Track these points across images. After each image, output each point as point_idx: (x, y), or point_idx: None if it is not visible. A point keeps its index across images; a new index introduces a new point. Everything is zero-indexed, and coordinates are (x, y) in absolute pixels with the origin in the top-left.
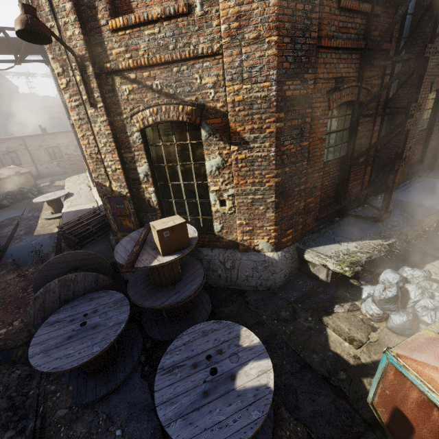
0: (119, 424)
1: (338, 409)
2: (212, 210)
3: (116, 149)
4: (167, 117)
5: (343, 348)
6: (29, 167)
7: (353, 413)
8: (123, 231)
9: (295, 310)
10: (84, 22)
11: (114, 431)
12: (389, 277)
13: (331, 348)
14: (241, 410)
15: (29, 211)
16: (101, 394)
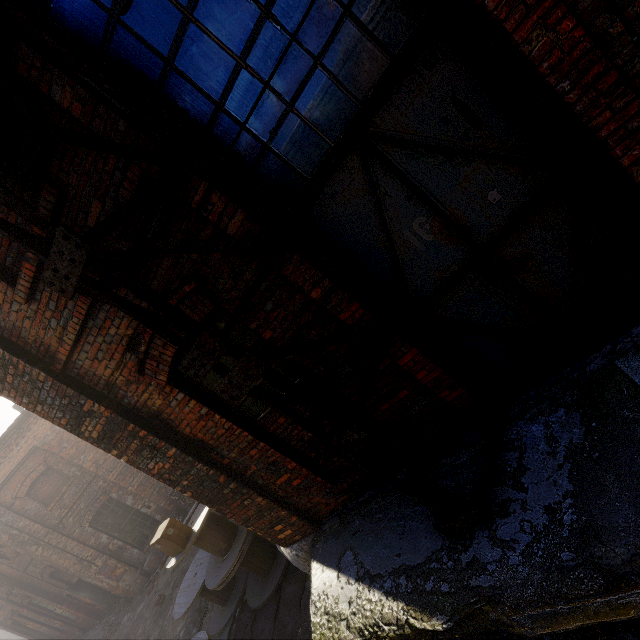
0: None
1: None
2: None
3: None
4: None
5: None
6: None
7: None
8: None
9: None
10: None
11: None
12: None
13: None
14: None
15: None
16: (214, 633)
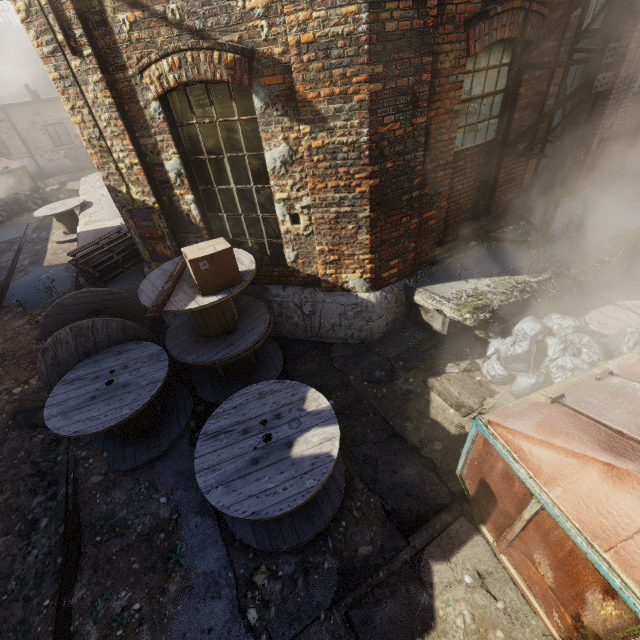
0: (163, 492)
1: (423, 481)
2: (281, 230)
3: (127, 130)
4: (197, 74)
5: (446, 415)
6: (24, 158)
7: (440, 485)
8: (158, 261)
9: (394, 369)
10: None
11: (158, 498)
12: (526, 328)
13: (431, 416)
14: (294, 478)
15: (34, 230)
16: (142, 462)
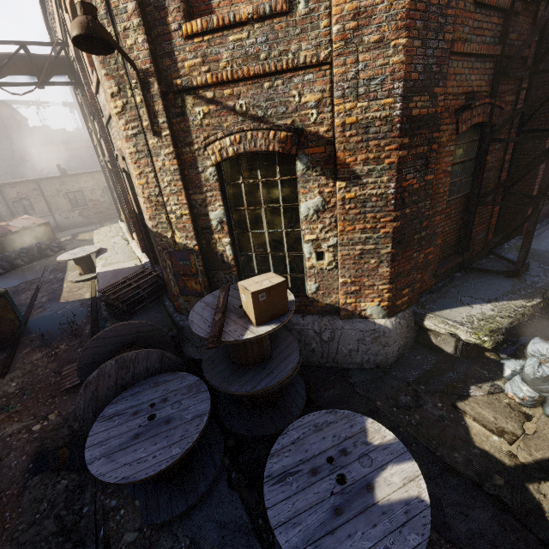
0: None
1: (503, 526)
2: (306, 265)
3: (184, 189)
4: (253, 147)
5: (491, 443)
6: (45, 217)
7: (525, 532)
8: (186, 295)
9: (417, 393)
10: (149, 28)
11: None
12: (541, 348)
13: (476, 444)
14: (392, 533)
15: (50, 272)
16: (180, 511)
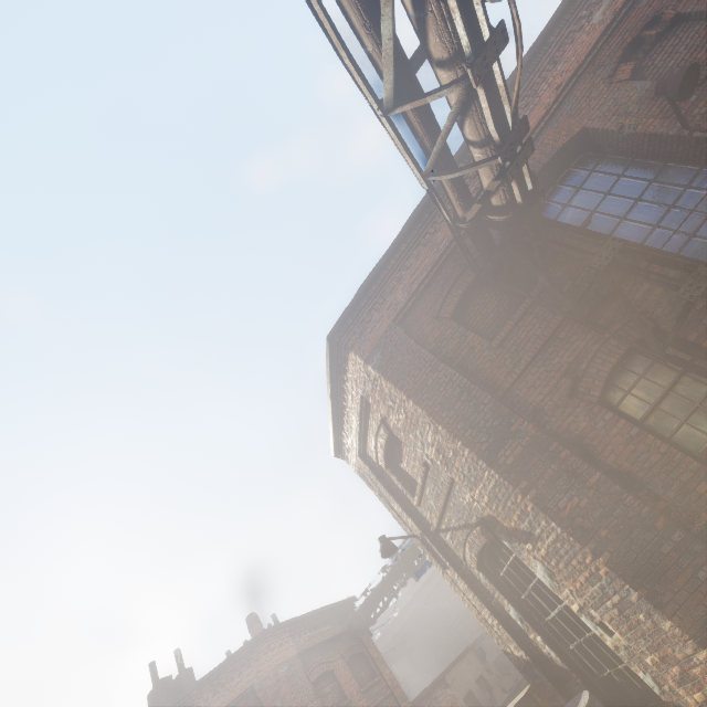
0: None
1: None
2: (610, 647)
3: (481, 600)
4: (477, 546)
5: None
6: None
7: None
8: None
9: None
10: (411, 510)
11: None
12: None
13: None
14: None
15: None
16: None
